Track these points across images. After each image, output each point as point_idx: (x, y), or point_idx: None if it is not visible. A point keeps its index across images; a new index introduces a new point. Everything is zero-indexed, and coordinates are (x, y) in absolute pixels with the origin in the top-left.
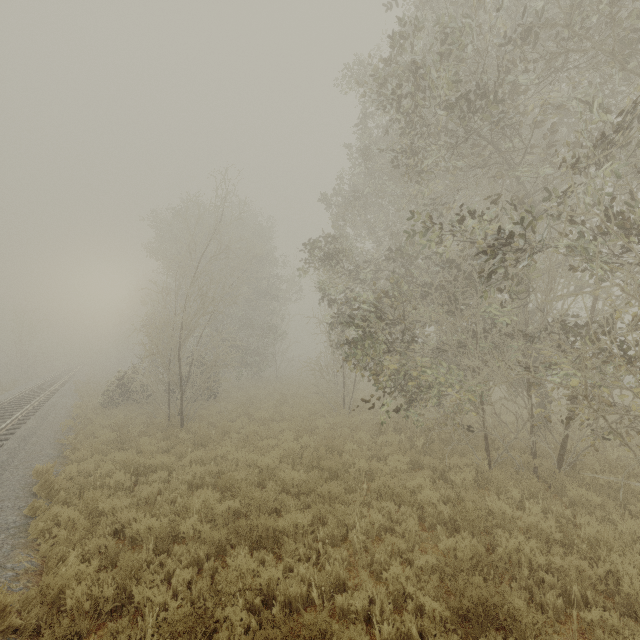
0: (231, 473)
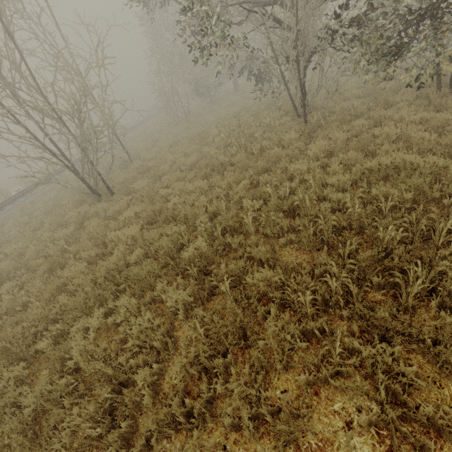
0: None
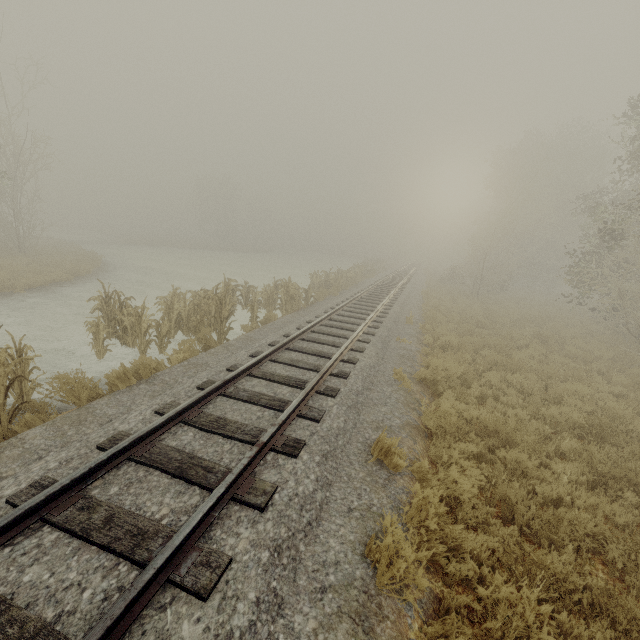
0: (489, 309)
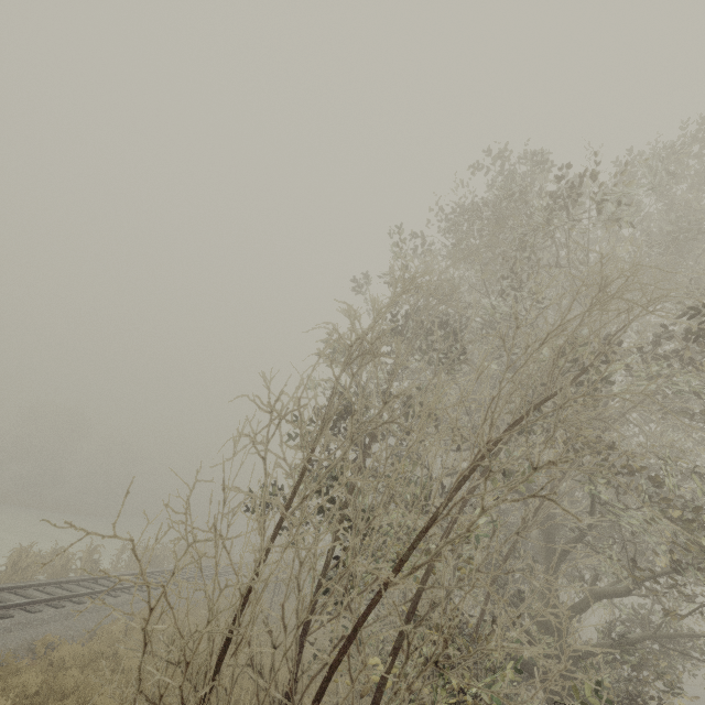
0: None
